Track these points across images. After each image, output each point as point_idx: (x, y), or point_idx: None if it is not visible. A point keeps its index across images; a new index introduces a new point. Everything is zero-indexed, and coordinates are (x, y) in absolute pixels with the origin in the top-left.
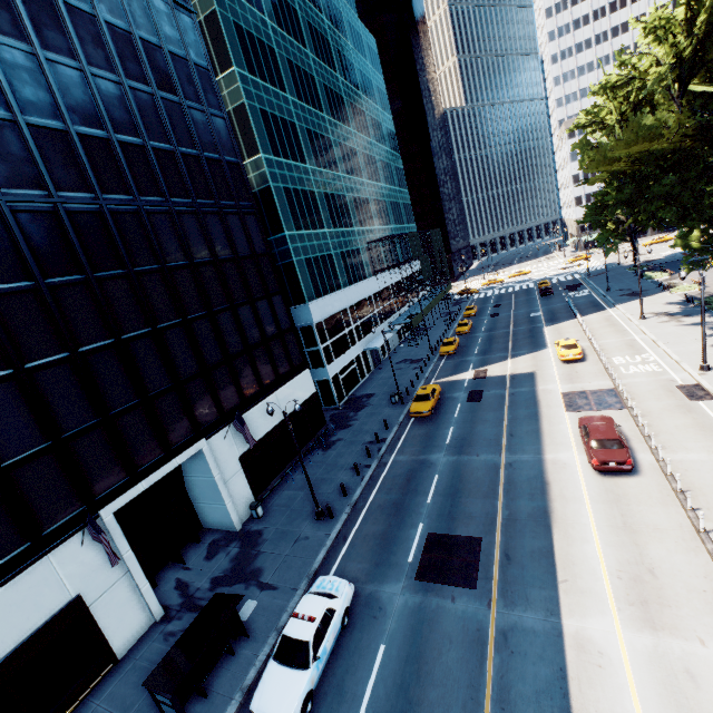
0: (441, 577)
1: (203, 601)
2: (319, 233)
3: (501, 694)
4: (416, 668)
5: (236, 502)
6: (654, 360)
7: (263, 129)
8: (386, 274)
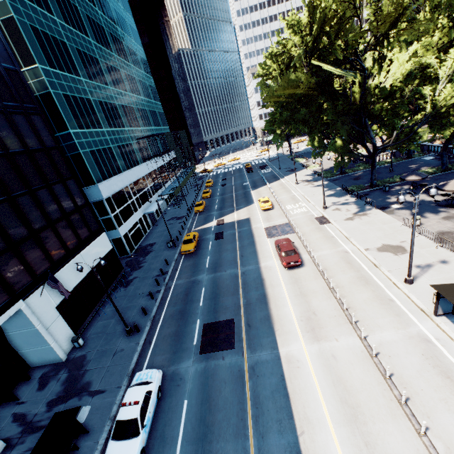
0: (215, 348)
1: (42, 421)
2: (98, 131)
3: (255, 400)
4: (208, 406)
5: (59, 341)
6: (304, 205)
7: (36, 43)
8: (152, 161)
